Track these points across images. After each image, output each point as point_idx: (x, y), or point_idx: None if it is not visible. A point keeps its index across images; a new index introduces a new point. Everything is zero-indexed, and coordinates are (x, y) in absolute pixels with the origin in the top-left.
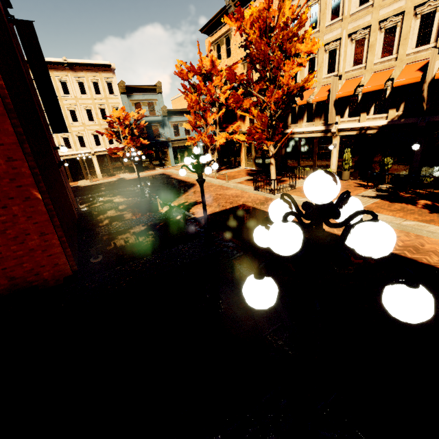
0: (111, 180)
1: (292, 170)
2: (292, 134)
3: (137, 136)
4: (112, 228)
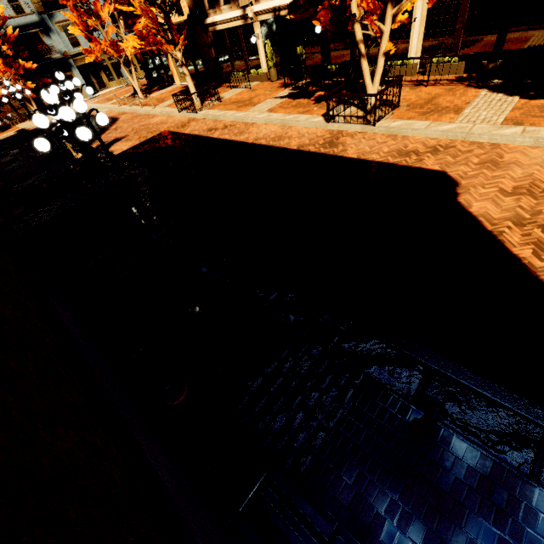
0: (7, 135)
1: (228, 78)
2: (214, 25)
3: (13, 57)
4: (26, 185)
